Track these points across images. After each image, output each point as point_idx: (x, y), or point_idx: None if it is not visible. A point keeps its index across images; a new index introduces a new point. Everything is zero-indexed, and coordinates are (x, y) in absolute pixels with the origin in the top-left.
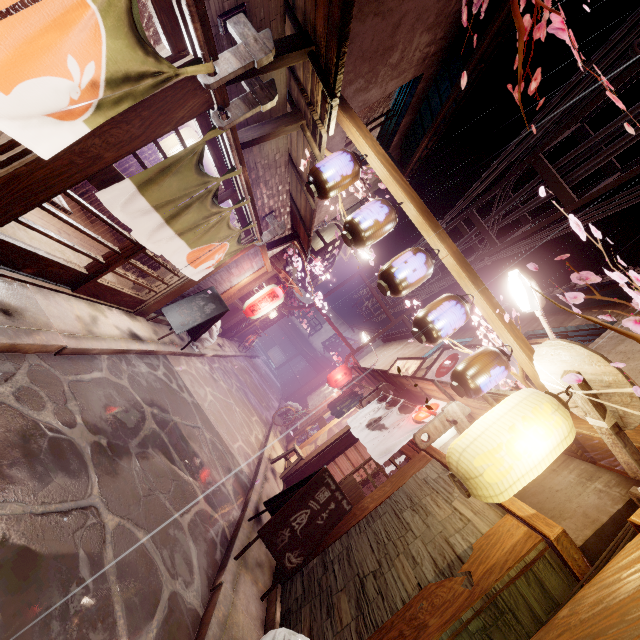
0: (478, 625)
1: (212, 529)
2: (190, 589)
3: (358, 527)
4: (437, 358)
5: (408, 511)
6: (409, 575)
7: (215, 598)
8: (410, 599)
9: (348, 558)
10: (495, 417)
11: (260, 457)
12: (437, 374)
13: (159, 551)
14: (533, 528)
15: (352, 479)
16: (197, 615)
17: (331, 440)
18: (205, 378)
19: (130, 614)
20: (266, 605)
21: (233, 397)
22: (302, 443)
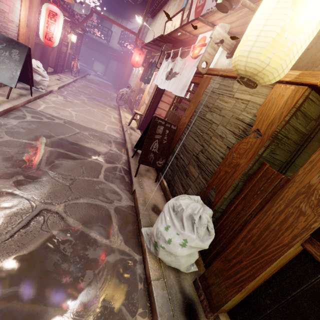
0: (268, 152)
1: (117, 172)
2: (122, 201)
3: (184, 134)
4: (192, 2)
5: (208, 114)
6: (221, 145)
7: (135, 197)
8: (225, 155)
9: (185, 150)
10: (274, 1)
11: (122, 126)
12: (196, 16)
13: (96, 199)
14: (300, 84)
15: (171, 112)
16: (132, 206)
17: (151, 98)
18: (63, 104)
19: (100, 231)
20: (158, 182)
21: (88, 105)
22: (138, 107)
